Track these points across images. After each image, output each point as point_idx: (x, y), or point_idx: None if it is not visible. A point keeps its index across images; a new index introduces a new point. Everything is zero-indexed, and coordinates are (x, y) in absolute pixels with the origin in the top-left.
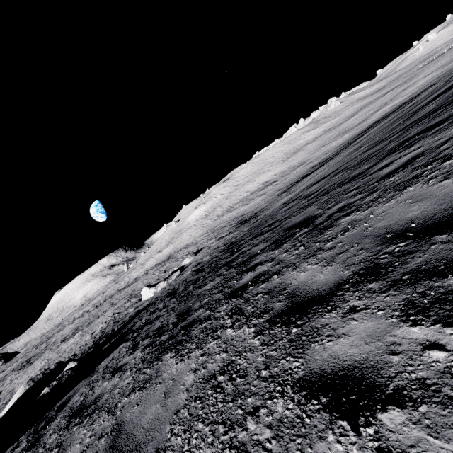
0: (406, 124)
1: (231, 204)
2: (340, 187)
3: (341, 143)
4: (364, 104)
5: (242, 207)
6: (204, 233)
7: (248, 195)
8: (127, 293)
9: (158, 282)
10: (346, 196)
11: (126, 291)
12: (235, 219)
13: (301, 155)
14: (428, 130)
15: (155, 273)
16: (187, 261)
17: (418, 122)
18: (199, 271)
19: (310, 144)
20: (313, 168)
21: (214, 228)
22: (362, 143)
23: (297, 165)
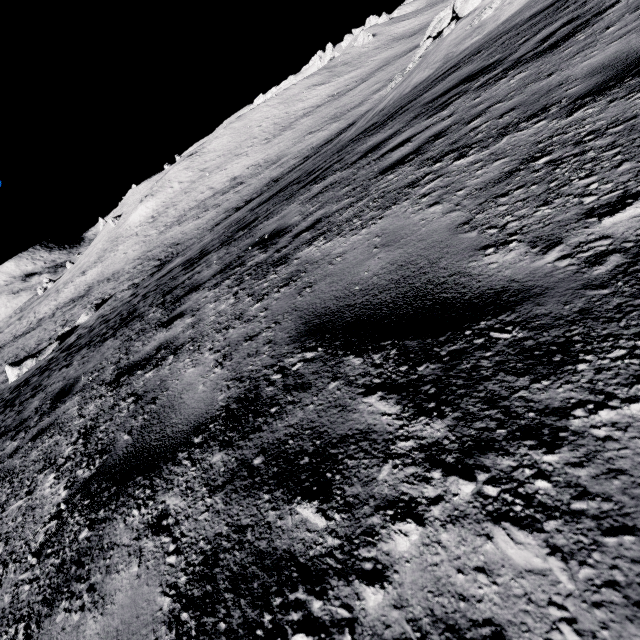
0: (211, 244)
1: (186, 208)
2: (72, 355)
3: (317, 143)
4: (389, 57)
5: (191, 222)
6: (137, 258)
7: (208, 197)
8: (16, 351)
9: (31, 356)
10: (25, 396)
11: (17, 346)
12: (169, 247)
13: (286, 138)
14: (120, 323)
15: (57, 322)
16: (83, 319)
17: (185, 267)
18: (20, 383)
19: (305, 118)
20: (264, 187)
21: (148, 254)
22: (254, 204)
23: (273, 160)
